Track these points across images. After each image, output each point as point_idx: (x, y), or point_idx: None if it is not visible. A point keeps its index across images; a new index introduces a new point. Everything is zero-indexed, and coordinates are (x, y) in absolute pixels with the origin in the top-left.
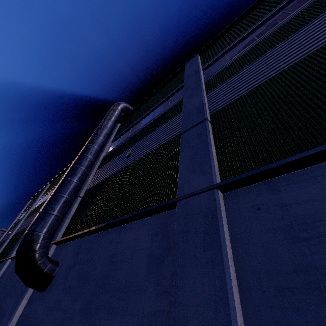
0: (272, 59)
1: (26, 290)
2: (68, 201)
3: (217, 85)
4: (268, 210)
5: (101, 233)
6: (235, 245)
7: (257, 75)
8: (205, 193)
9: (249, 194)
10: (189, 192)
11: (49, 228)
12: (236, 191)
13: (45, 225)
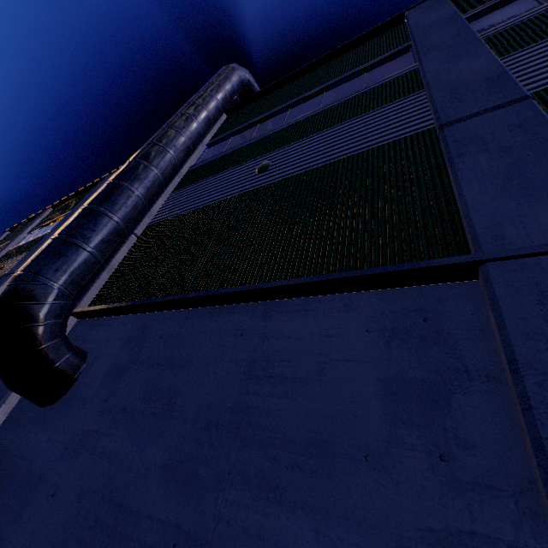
0: None
1: (4, 396)
2: (119, 232)
3: (526, 44)
4: None
5: (206, 309)
6: None
7: None
8: None
9: None
10: (533, 244)
11: (73, 278)
12: None
13: (65, 268)
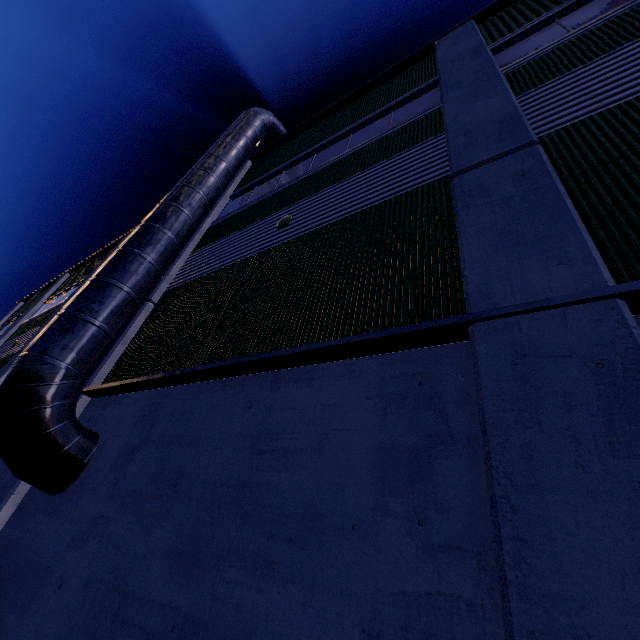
0: None
1: (14, 486)
2: (130, 303)
3: (546, 79)
4: None
5: (217, 381)
6: None
7: None
8: (580, 306)
9: None
10: (516, 302)
11: (81, 355)
12: None
13: (72, 345)
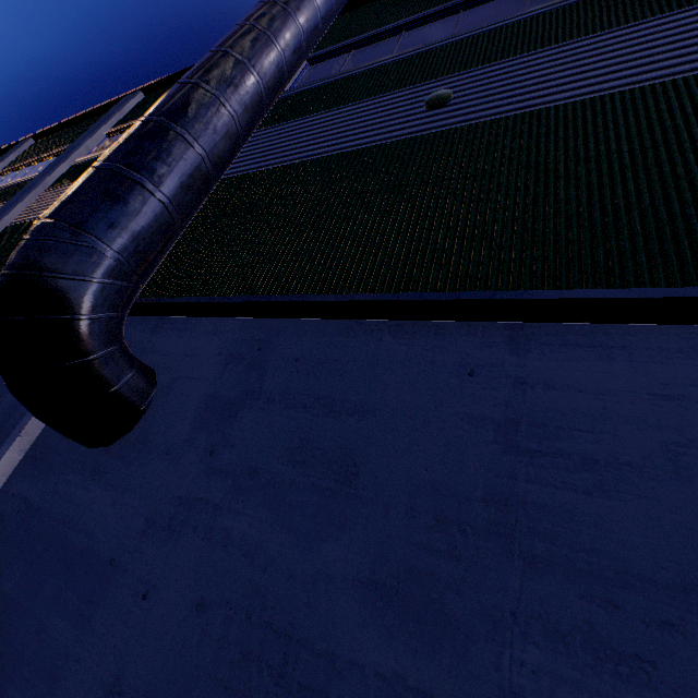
0: None
1: (18, 425)
2: (204, 177)
3: None
4: None
5: (381, 323)
6: None
7: None
8: None
9: None
10: None
11: (138, 244)
12: None
13: (124, 224)
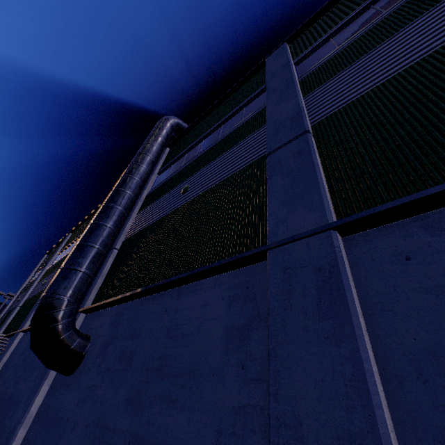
0: (414, 36)
1: (47, 373)
2: (101, 254)
3: (320, 83)
4: (425, 260)
5: (150, 297)
6: (369, 312)
7: (389, 62)
8: (315, 236)
9: (388, 237)
10: (288, 236)
11: (75, 291)
12: (365, 233)
13: (69, 286)
